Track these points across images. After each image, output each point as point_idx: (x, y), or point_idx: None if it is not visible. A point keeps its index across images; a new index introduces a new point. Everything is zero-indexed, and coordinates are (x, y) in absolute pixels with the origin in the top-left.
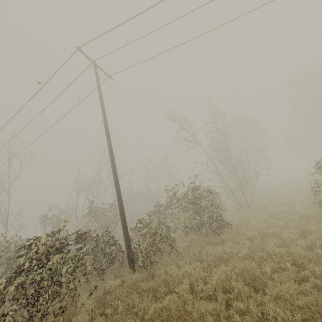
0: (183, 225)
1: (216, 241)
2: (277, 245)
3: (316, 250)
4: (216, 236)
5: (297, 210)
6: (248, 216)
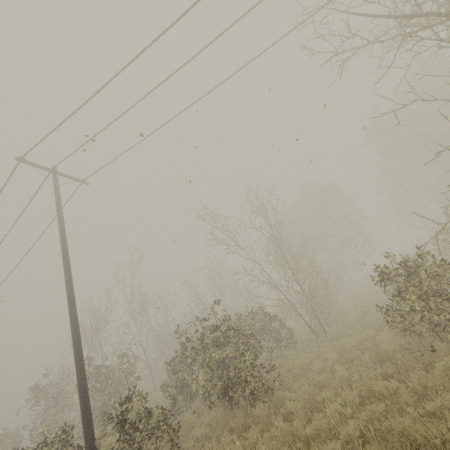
0: (203, 392)
1: (239, 424)
2: (299, 444)
3: (368, 448)
4: (250, 408)
5: (379, 338)
6: (313, 356)
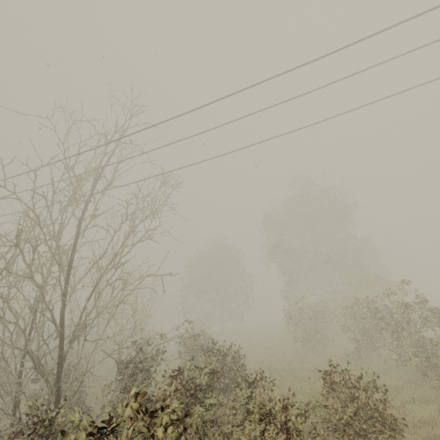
0: None
1: None
2: None
3: None
4: None
5: None
6: None
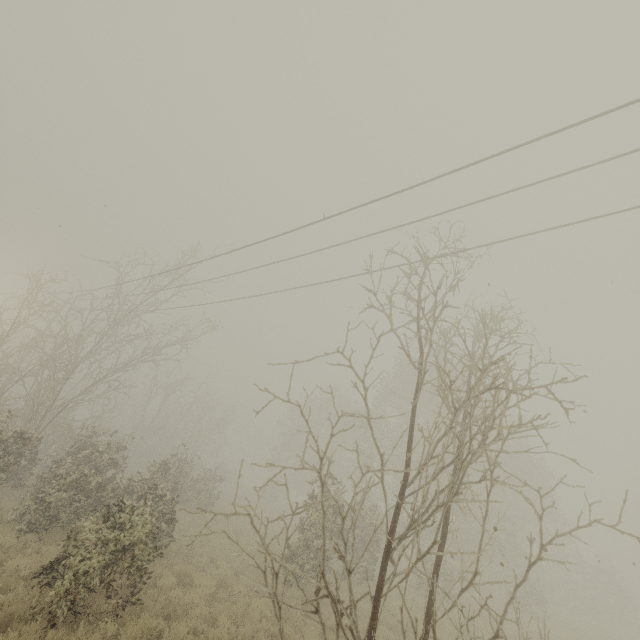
0: None
1: None
2: None
3: None
4: None
5: None
6: None
